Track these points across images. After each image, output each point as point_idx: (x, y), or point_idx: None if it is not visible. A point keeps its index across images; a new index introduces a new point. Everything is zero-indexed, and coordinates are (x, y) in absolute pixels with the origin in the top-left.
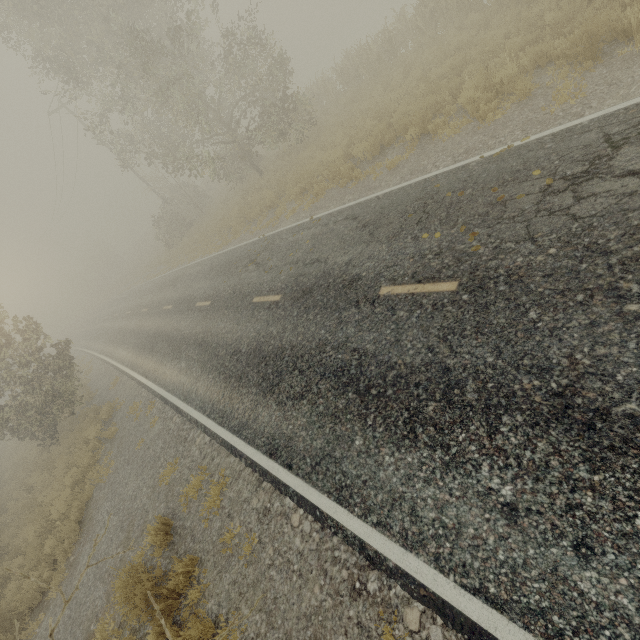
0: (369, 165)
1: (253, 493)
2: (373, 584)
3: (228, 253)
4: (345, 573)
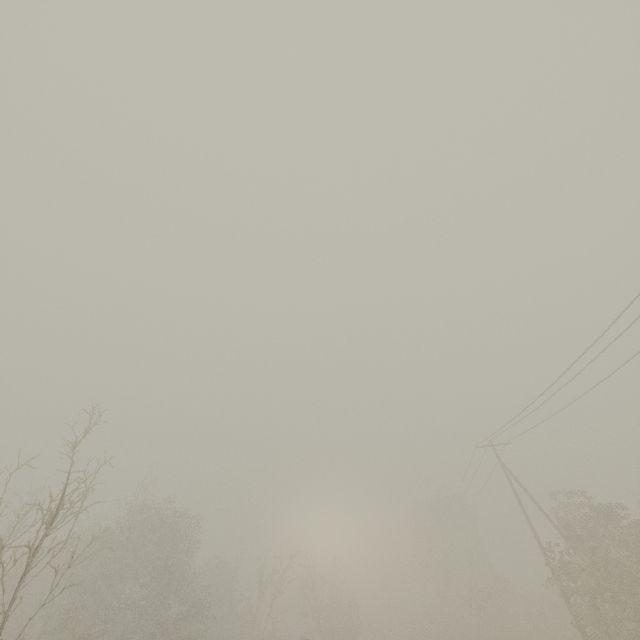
0: None
1: None
2: None
3: None
4: None
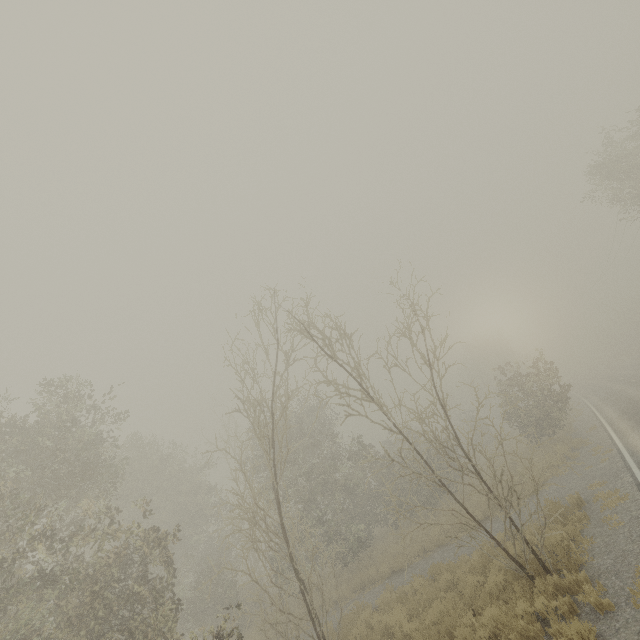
0: None
1: (635, 509)
2: None
3: None
4: None
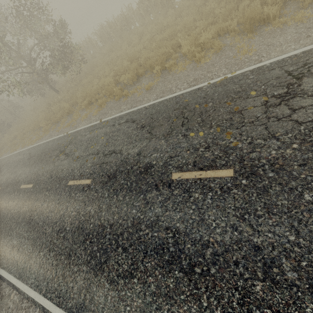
0: (132, 87)
1: None
2: None
3: (42, 145)
4: None
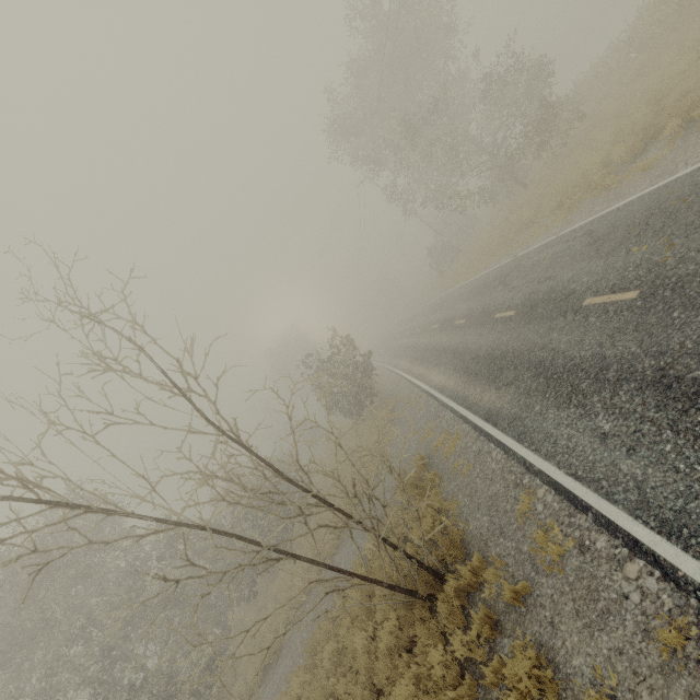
0: (627, 167)
1: (473, 443)
2: (526, 480)
3: (485, 276)
4: (513, 477)
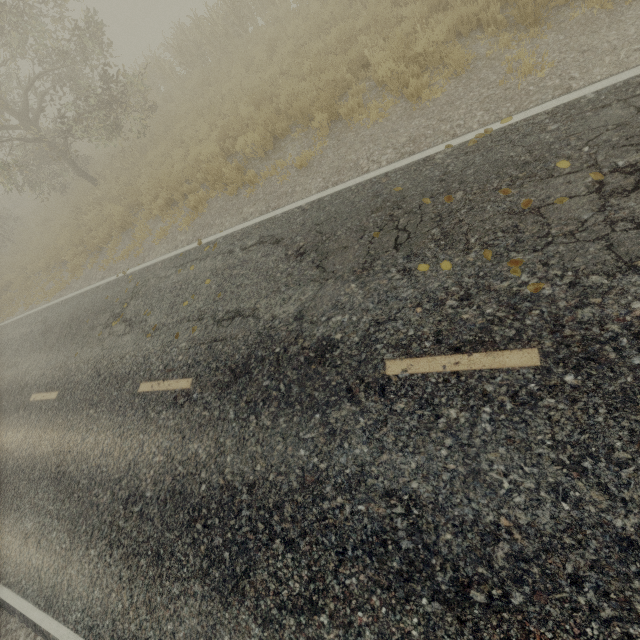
0: (263, 163)
1: None
2: None
3: (70, 303)
4: None
